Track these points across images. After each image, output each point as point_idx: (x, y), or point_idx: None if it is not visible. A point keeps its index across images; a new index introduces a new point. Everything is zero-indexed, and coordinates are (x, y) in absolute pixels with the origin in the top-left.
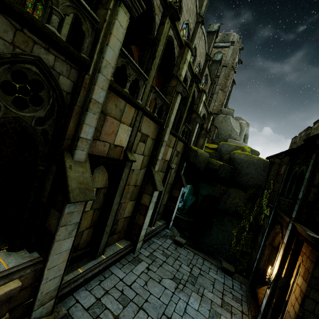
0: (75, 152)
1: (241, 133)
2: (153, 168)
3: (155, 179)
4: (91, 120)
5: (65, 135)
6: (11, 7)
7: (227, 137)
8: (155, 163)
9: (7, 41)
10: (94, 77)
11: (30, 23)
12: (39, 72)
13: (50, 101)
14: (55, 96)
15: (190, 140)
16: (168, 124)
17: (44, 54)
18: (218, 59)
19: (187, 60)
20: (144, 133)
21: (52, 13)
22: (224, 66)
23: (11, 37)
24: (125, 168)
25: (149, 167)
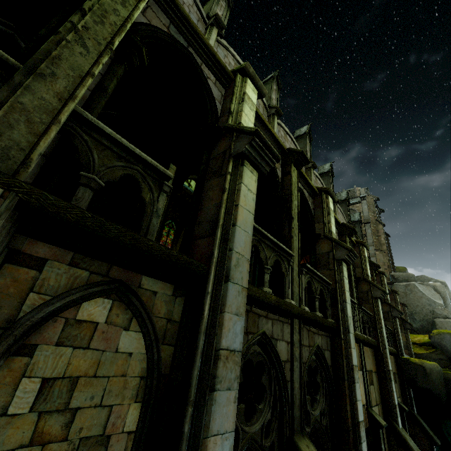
0: (361, 447)
1: (446, 303)
2: (395, 424)
3: (413, 449)
4: (358, 392)
5: (346, 424)
6: (310, 318)
7: (430, 317)
8: (394, 413)
9: (307, 345)
10: (345, 339)
11: (315, 322)
12: (314, 356)
13: (323, 384)
14: (324, 376)
15: (399, 348)
16: (384, 343)
17: (317, 339)
18: (356, 219)
19: (366, 257)
20: (368, 370)
21: (314, 300)
22: (366, 222)
23: (308, 340)
24: (380, 443)
25: (389, 424)
